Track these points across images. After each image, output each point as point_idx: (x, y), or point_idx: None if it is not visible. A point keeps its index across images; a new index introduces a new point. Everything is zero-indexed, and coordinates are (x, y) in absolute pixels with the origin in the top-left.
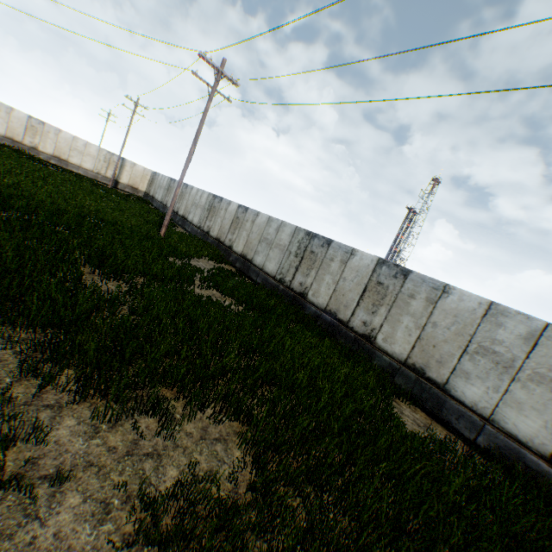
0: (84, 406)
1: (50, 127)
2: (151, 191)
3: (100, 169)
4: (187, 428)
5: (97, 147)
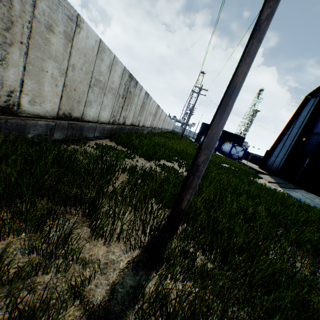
0: None
1: None
2: None
3: None
4: None
5: None
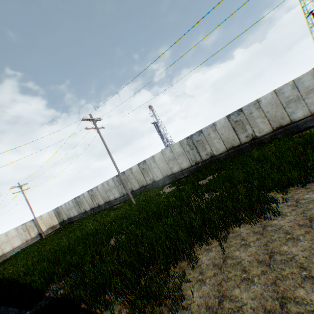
0: None
1: None
2: (64, 217)
3: (26, 238)
4: None
5: (13, 229)
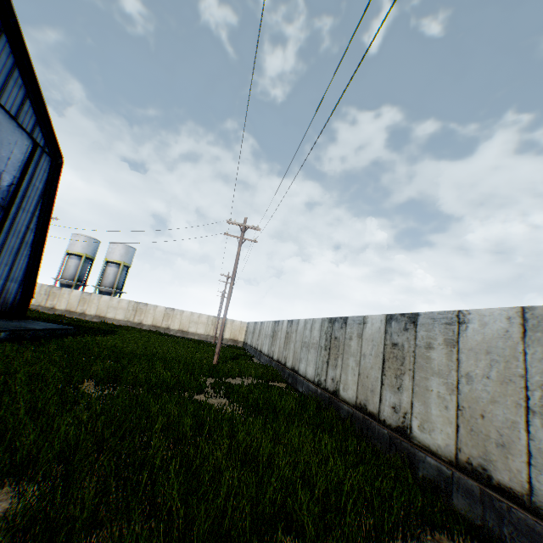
0: None
1: (177, 311)
2: (246, 338)
3: (209, 331)
4: None
5: (206, 315)
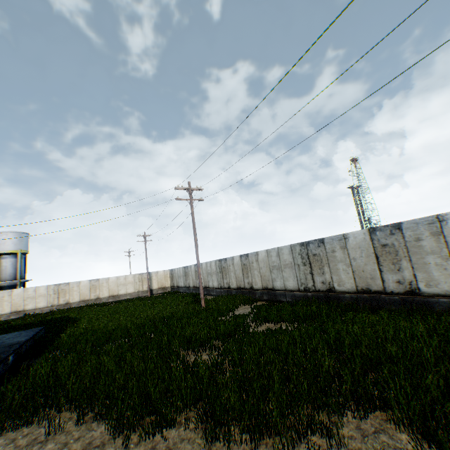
0: (262, 448)
1: (102, 280)
2: (174, 283)
3: (138, 288)
4: (345, 432)
5: (131, 275)
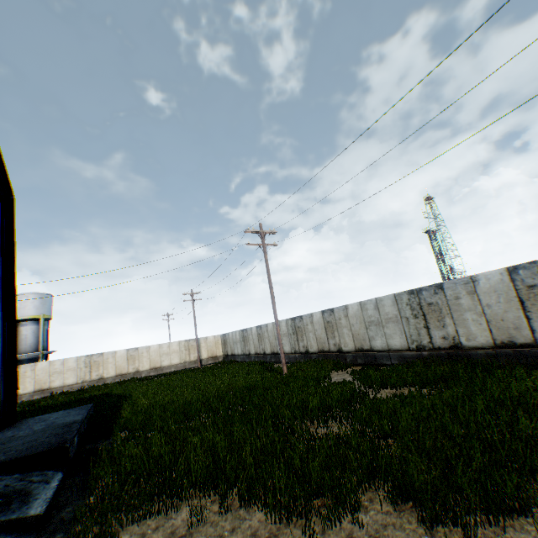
0: (510, 531)
1: (141, 349)
2: (228, 351)
3: (184, 358)
4: None
5: (176, 342)
